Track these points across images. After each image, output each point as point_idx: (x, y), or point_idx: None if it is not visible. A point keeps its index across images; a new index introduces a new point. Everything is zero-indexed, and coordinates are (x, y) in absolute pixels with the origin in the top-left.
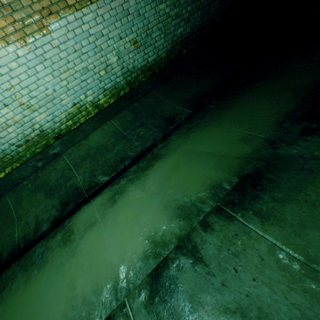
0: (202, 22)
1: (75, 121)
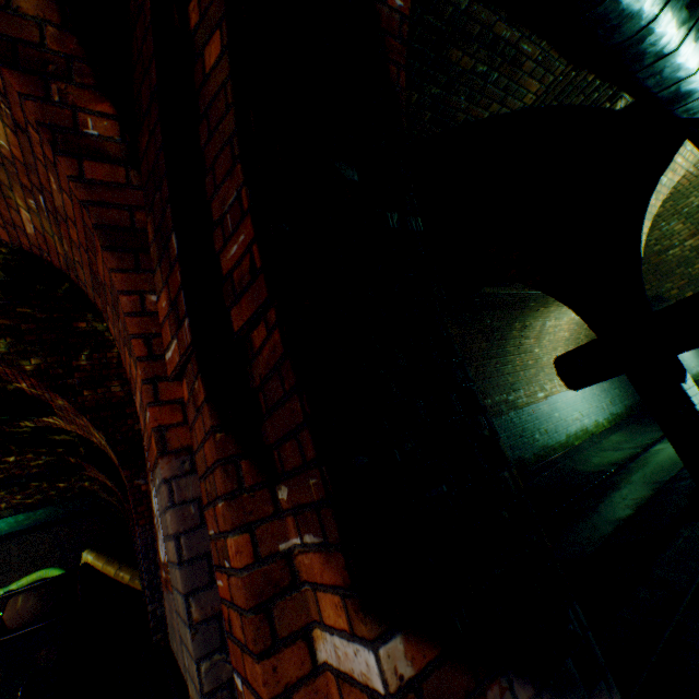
0: (633, 401)
1: (596, 429)
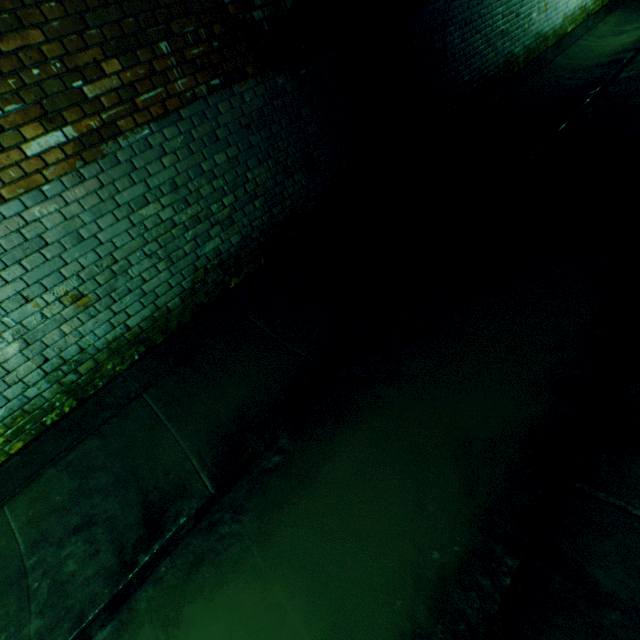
0: (270, 217)
1: None
